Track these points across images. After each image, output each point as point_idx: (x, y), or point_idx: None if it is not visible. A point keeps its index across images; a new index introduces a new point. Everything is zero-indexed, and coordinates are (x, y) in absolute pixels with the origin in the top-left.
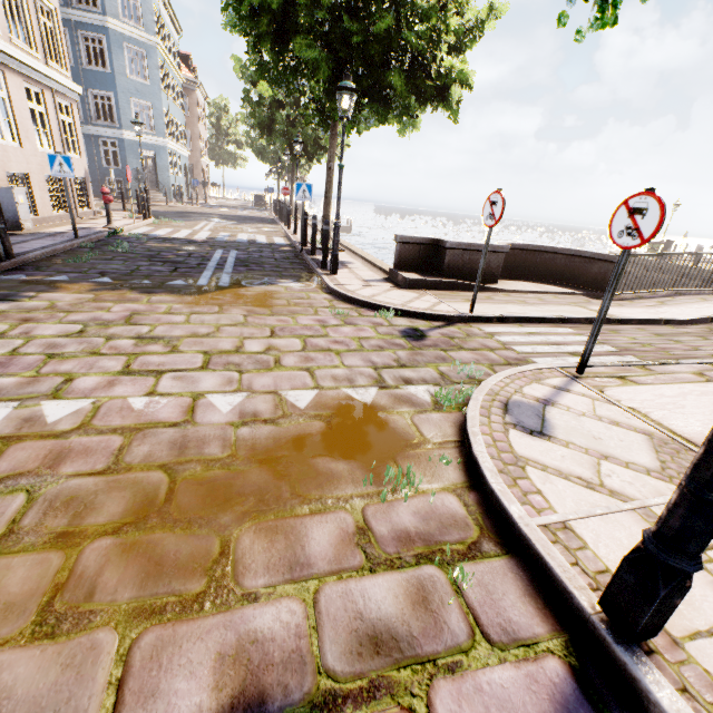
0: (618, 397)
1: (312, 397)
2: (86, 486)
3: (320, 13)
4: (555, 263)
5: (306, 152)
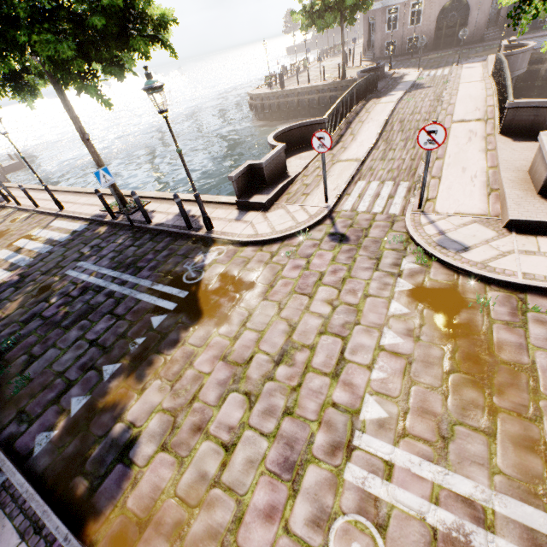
0: (444, 211)
1: (399, 304)
2: (455, 403)
3: (43, 2)
4: (292, 136)
5: None
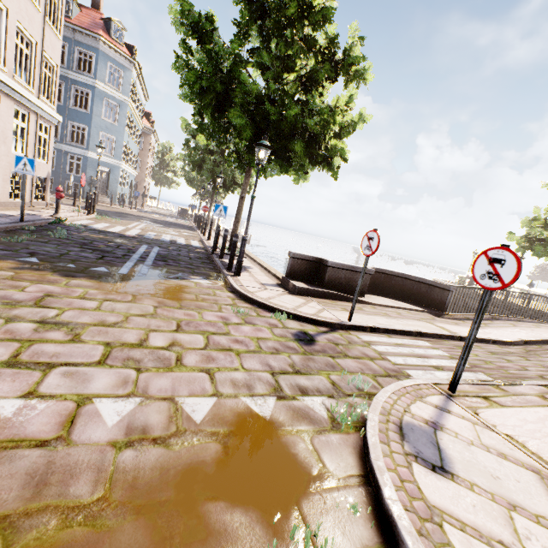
0: (492, 421)
1: (210, 406)
2: None
3: (249, 98)
4: (405, 285)
5: (225, 184)
